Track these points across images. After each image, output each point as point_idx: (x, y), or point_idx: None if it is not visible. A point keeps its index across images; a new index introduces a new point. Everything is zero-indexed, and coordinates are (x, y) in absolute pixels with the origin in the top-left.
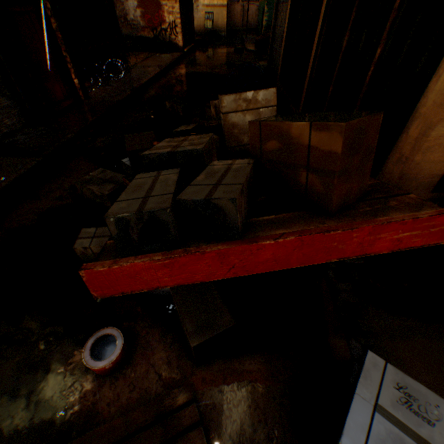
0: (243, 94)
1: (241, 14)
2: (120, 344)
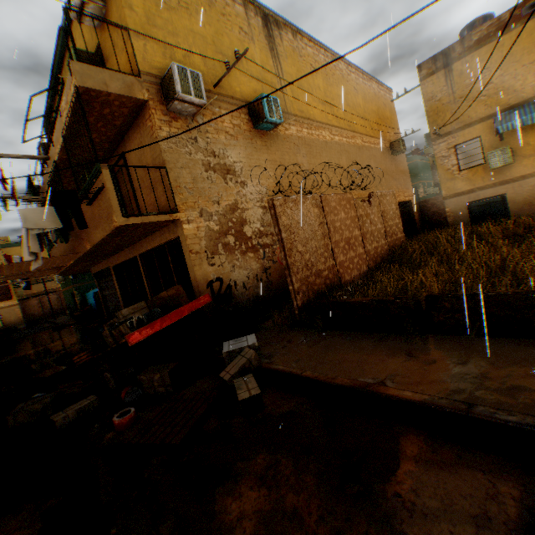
0: (130, 307)
1: (40, 304)
2: (132, 408)
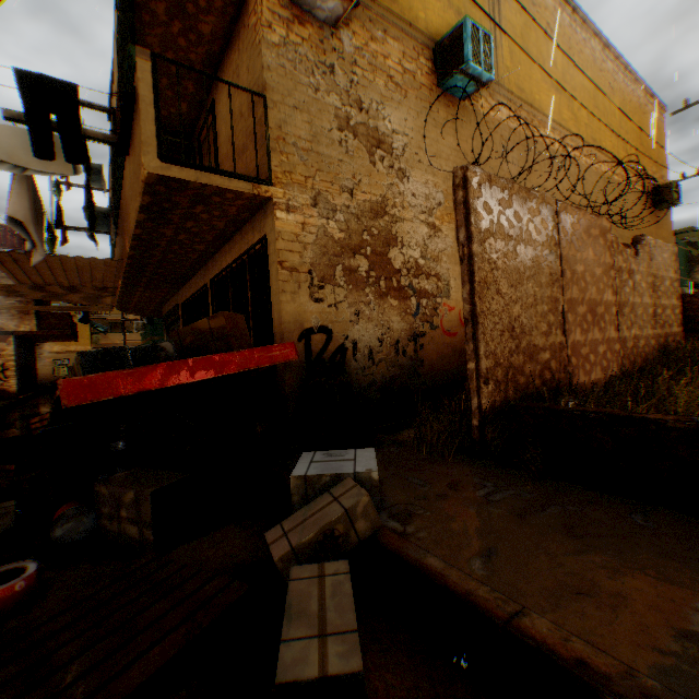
0: None
1: None
2: (35, 565)
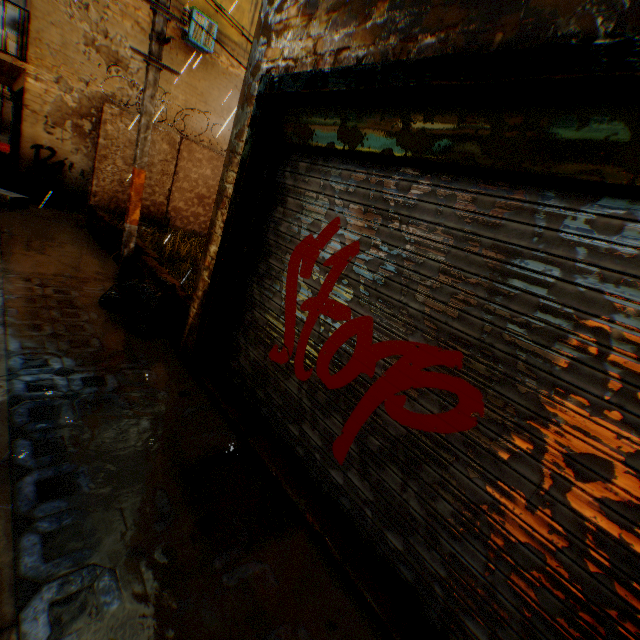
0: None
1: None
2: None
